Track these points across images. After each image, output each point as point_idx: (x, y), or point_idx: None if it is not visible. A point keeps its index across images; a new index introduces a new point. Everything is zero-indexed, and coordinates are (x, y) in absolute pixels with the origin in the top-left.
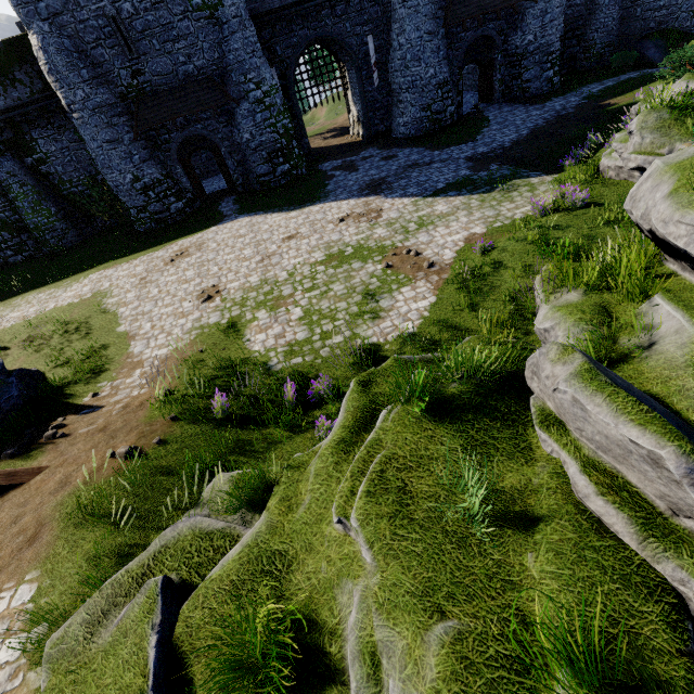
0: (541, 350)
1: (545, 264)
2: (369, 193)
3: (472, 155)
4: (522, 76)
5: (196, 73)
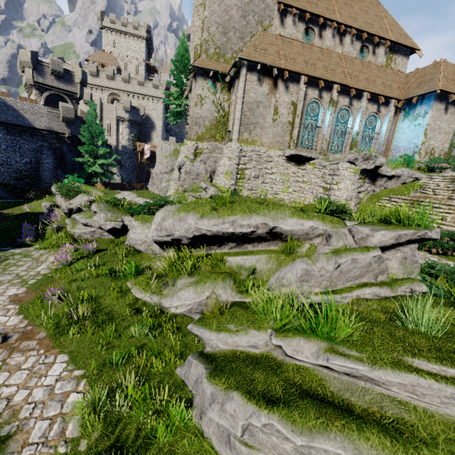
0: (305, 263)
1: (126, 282)
2: None
3: None
4: None
5: None
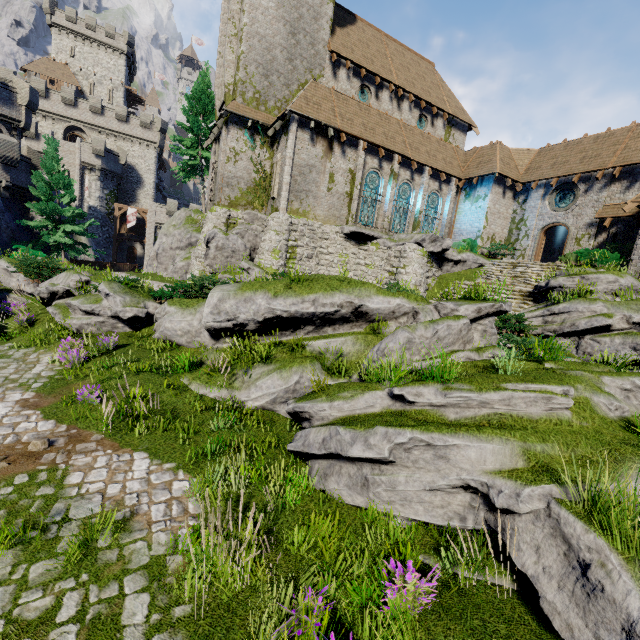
0: (407, 331)
1: (179, 378)
2: None
3: None
4: None
5: None
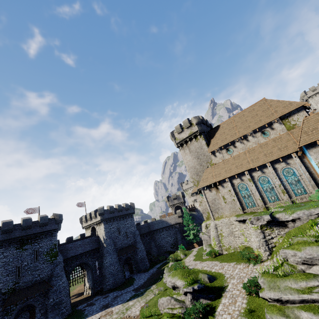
0: (158, 300)
1: None
2: (105, 308)
3: (134, 288)
4: (140, 265)
5: (39, 279)
